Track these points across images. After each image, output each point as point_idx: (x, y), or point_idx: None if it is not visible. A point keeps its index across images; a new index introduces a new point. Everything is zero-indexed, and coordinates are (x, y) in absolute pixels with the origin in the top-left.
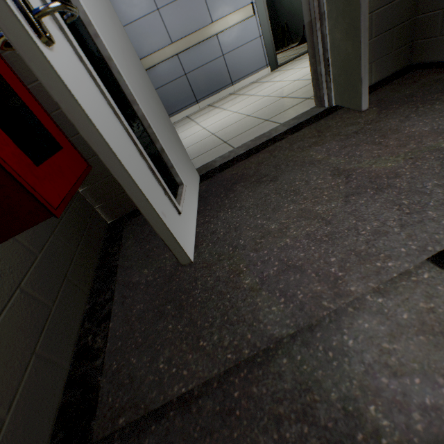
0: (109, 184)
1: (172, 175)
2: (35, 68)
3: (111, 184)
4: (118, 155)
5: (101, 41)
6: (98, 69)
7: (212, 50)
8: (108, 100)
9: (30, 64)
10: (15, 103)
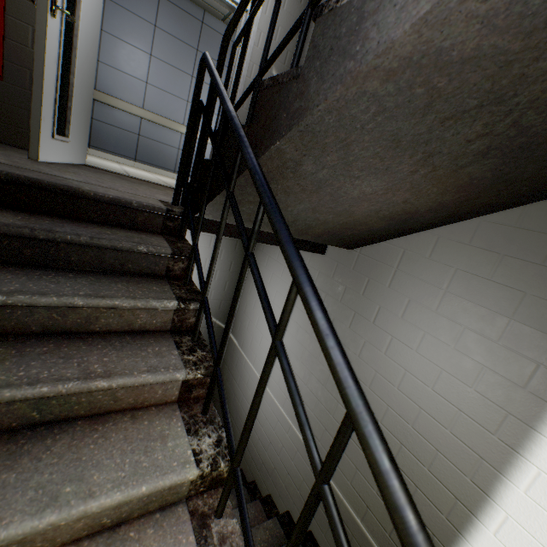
0: (0, 108)
1: (65, 127)
2: (39, 15)
3: (2, 109)
4: (46, 71)
5: (78, 40)
6: (66, 44)
7: (172, 139)
8: (60, 55)
9: (38, 12)
10: None
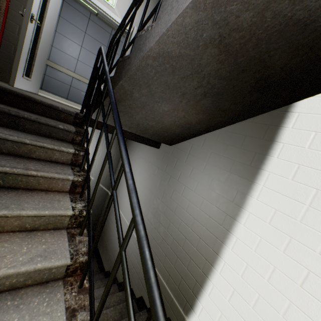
0: None
1: (30, 73)
2: (24, 21)
3: None
4: (24, 46)
5: (42, 34)
6: (35, 35)
7: None
8: (32, 39)
9: (24, 20)
10: (2, 16)
